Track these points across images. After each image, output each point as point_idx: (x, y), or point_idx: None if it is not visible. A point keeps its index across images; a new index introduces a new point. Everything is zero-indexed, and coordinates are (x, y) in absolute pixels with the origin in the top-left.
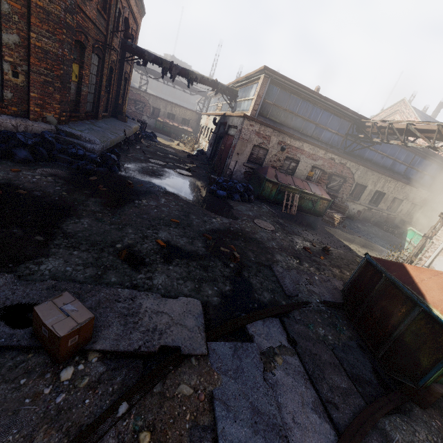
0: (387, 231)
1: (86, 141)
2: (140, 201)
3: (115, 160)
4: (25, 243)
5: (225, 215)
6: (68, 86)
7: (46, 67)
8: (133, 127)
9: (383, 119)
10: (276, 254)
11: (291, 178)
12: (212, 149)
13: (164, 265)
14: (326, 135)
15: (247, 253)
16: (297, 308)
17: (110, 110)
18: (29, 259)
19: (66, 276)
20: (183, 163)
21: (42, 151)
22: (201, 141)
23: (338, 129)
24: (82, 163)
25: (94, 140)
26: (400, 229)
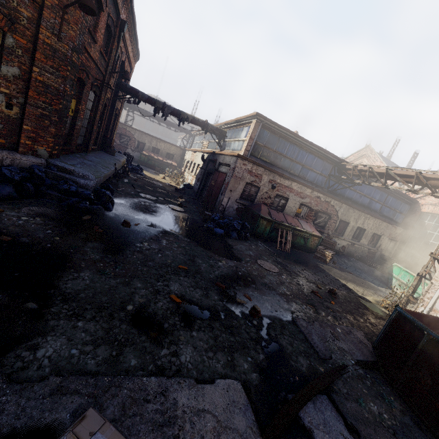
0: (370, 266)
1: (80, 176)
2: (141, 243)
3: (110, 197)
4: (12, 314)
5: (228, 256)
6: (64, 120)
7: (44, 101)
8: (122, 161)
9: (353, 161)
10: (291, 302)
11: (283, 215)
12: (200, 183)
13: (186, 331)
14: (311, 175)
15: (264, 304)
16: (338, 376)
17: (99, 143)
18: (19, 341)
19: (72, 365)
20: (172, 197)
21: (29, 187)
22: (187, 175)
23: (321, 170)
24: (74, 201)
25: (88, 176)
26: (381, 263)
